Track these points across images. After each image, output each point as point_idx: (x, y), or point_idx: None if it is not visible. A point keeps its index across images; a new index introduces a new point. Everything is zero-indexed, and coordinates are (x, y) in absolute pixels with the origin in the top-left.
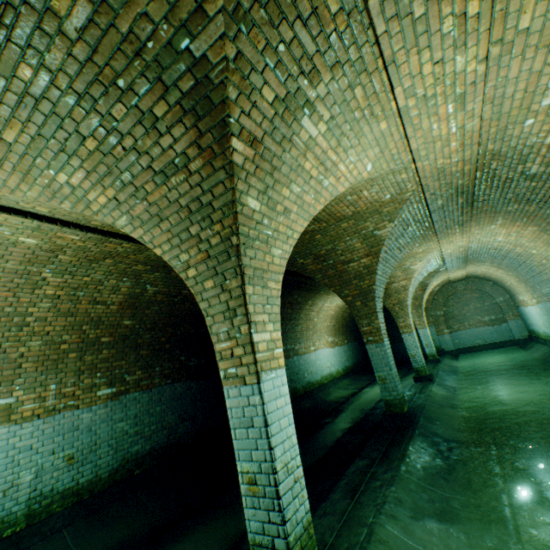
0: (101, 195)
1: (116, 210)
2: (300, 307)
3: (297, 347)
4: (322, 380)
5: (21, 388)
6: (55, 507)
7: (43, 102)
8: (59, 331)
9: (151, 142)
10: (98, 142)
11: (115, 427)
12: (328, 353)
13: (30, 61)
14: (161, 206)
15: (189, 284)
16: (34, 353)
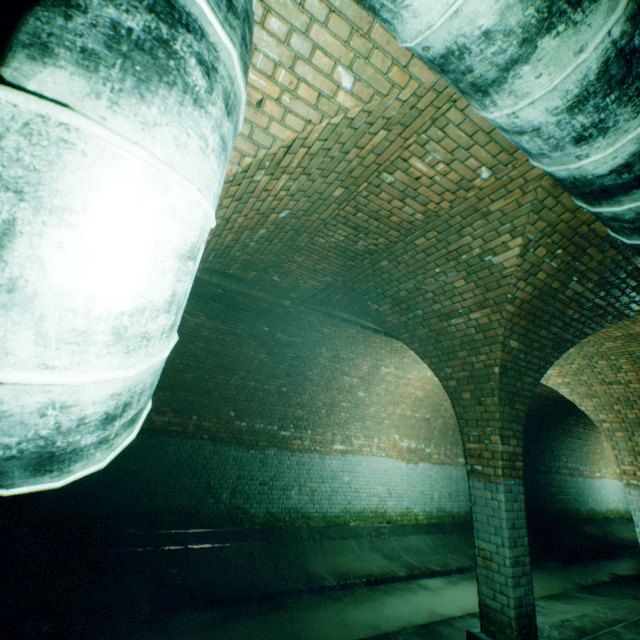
0: (559, 379)
1: (563, 386)
2: (591, 428)
3: (581, 468)
4: (606, 513)
5: (432, 445)
6: (445, 518)
7: (565, 354)
8: (448, 416)
9: (610, 372)
10: (578, 366)
11: (465, 485)
12: (615, 486)
13: (575, 348)
14: (597, 392)
15: (601, 429)
16: (438, 427)
